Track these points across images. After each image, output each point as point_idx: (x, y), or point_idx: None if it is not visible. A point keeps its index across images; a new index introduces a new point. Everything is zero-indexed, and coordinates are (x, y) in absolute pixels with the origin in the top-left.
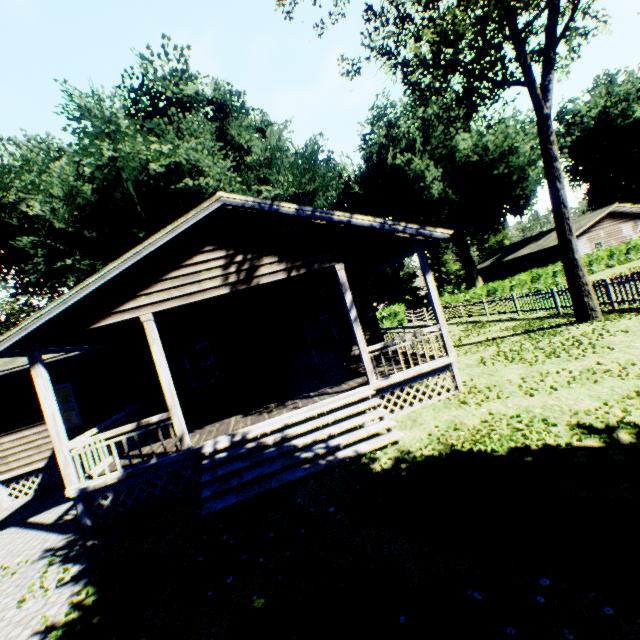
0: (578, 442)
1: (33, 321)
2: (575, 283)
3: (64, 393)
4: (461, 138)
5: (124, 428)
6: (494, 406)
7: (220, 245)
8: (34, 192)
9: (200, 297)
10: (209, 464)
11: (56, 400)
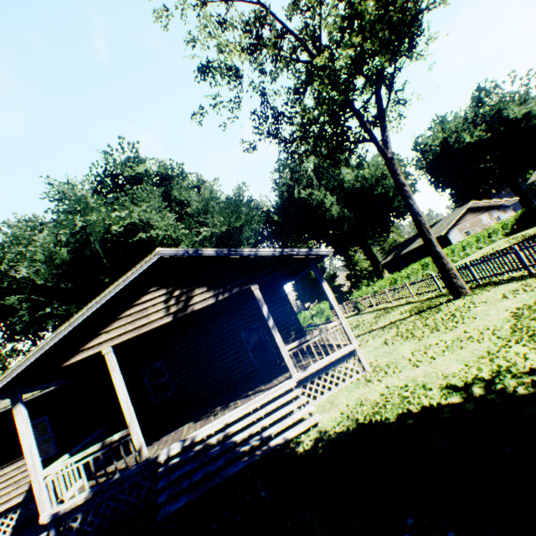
0: (445, 400)
1: (16, 368)
2: (443, 269)
3: (43, 426)
4: (345, 172)
5: (91, 449)
6: (390, 380)
7: (162, 285)
8: (22, 260)
9: (149, 327)
10: (164, 471)
11: (35, 434)
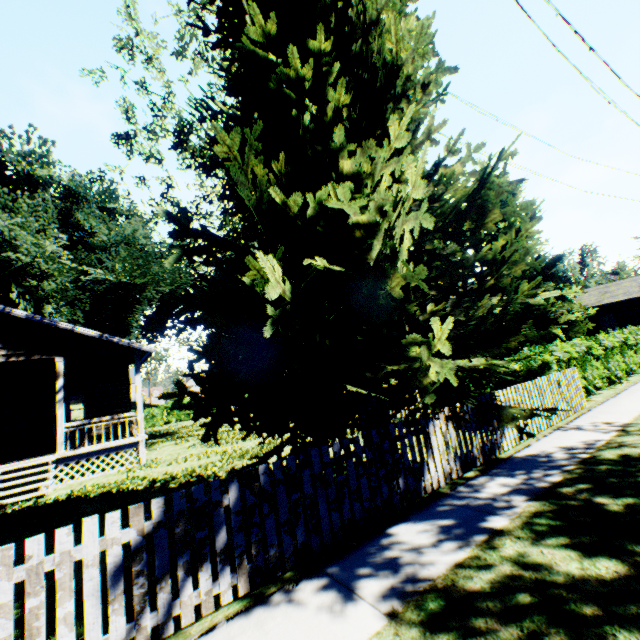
0: (137, 487)
1: None
2: None
3: None
4: None
5: None
6: (141, 472)
7: None
8: None
9: None
10: None
11: None
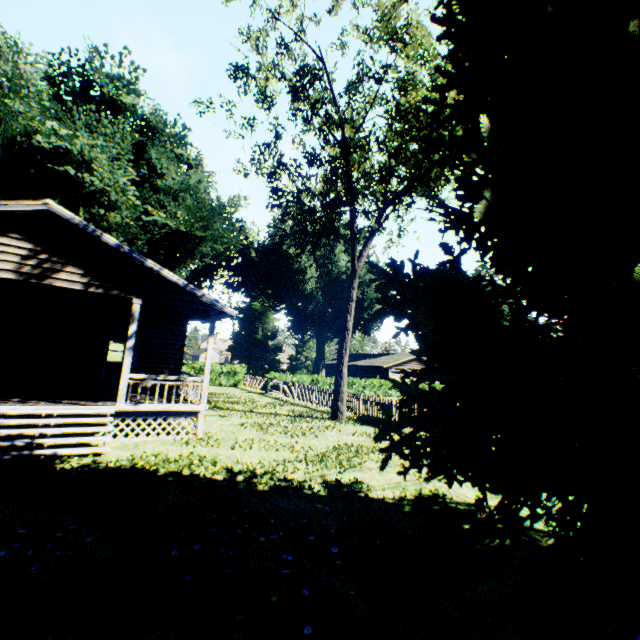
0: (213, 475)
1: None
2: (338, 389)
3: None
4: (343, 258)
5: None
6: (203, 449)
7: (30, 238)
8: None
9: None
10: None
11: None
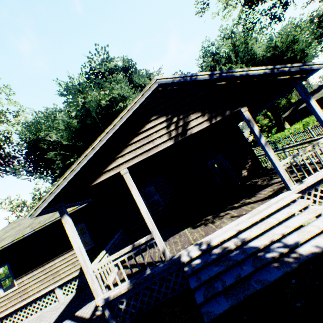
0: None
1: (57, 186)
2: None
3: (80, 227)
4: (257, 47)
5: (124, 250)
6: None
7: (160, 114)
8: (51, 130)
9: (155, 151)
10: (191, 271)
11: (77, 232)
